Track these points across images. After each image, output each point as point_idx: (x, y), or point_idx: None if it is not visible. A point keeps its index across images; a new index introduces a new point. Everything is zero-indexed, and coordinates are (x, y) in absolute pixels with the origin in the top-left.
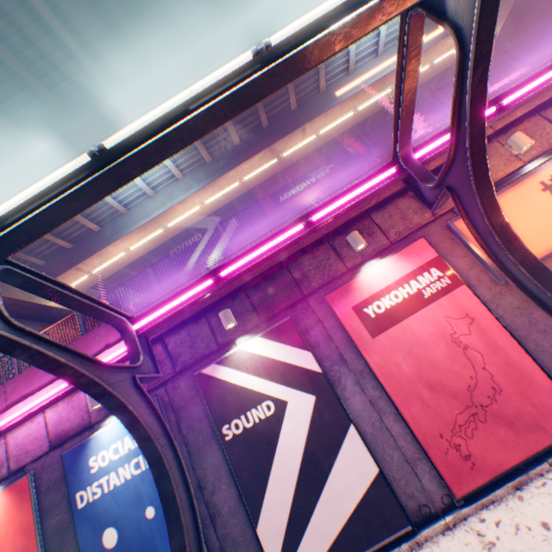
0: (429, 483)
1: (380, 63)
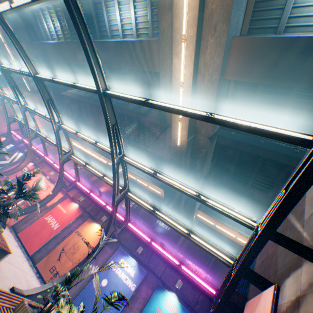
0: None
1: (139, 170)
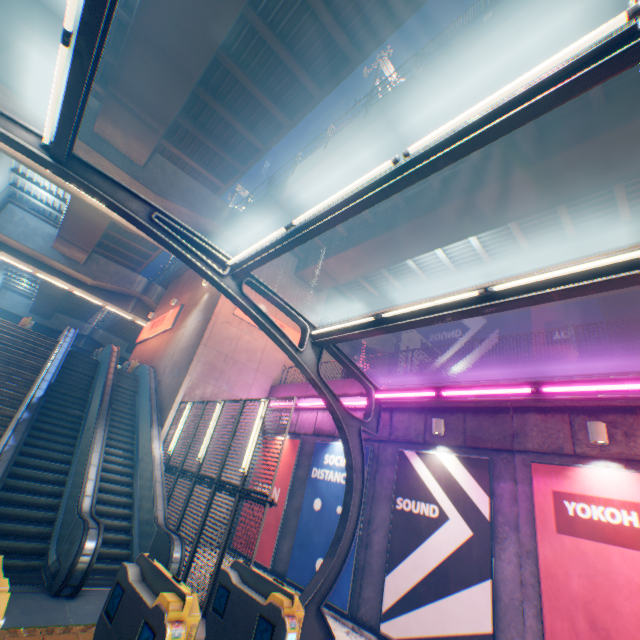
0: None
1: None
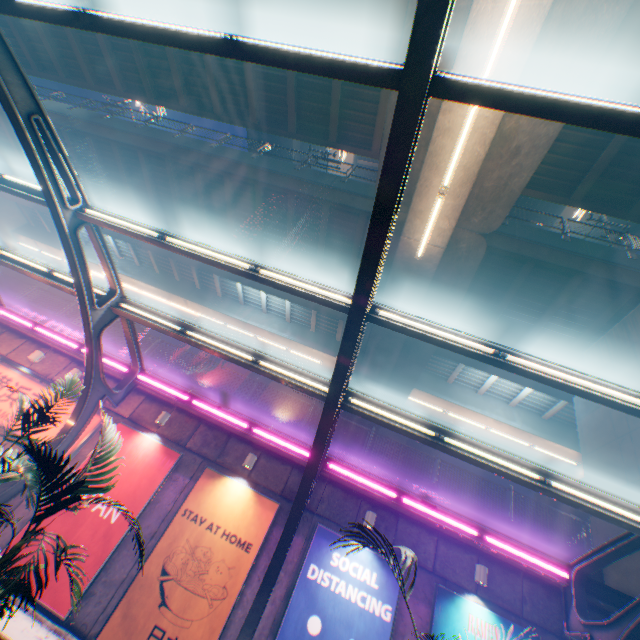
0: None
1: (259, 316)
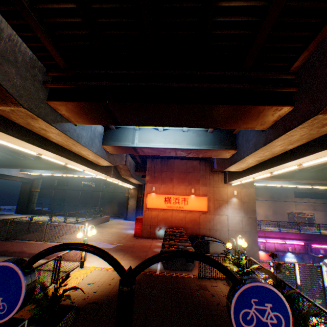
0: None
1: None
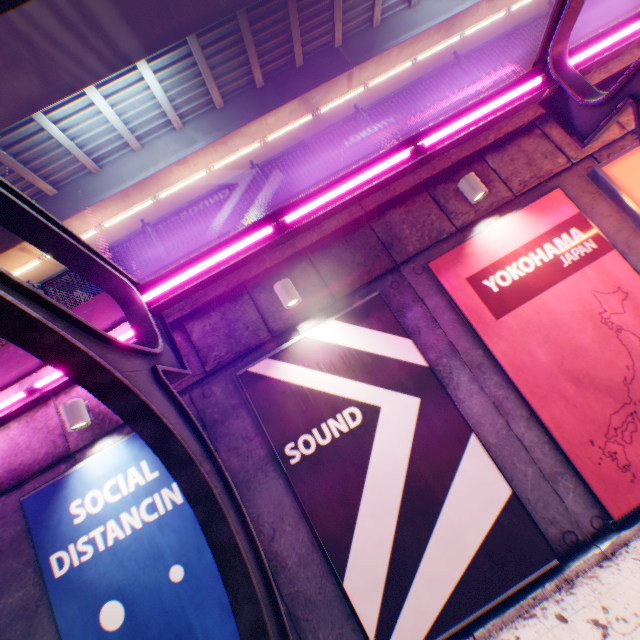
0: (575, 504)
1: None
